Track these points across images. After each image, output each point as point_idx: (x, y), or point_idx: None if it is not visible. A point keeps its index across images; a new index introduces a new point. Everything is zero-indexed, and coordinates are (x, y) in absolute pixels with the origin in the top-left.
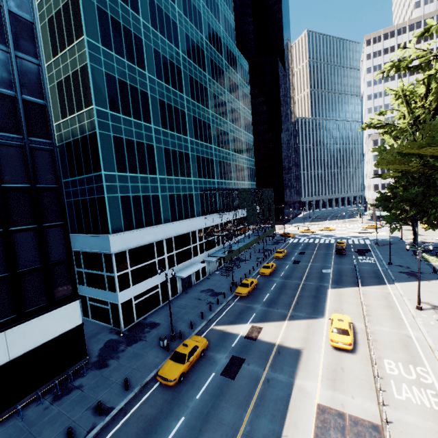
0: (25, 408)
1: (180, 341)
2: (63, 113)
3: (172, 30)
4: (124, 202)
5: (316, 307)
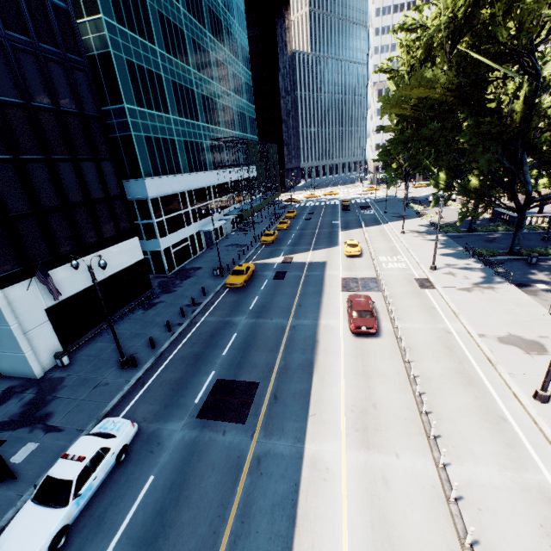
0: (124, 316)
1: (229, 272)
2: None
3: None
4: (148, 143)
5: (332, 242)
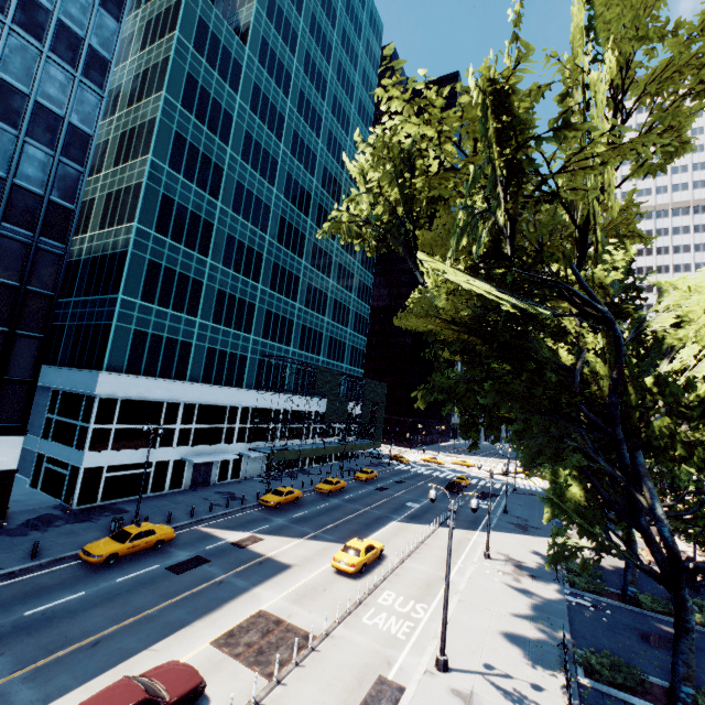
0: None
1: None
2: (103, 224)
3: (269, 166)
4: (137, 337)
5: (356, 534)
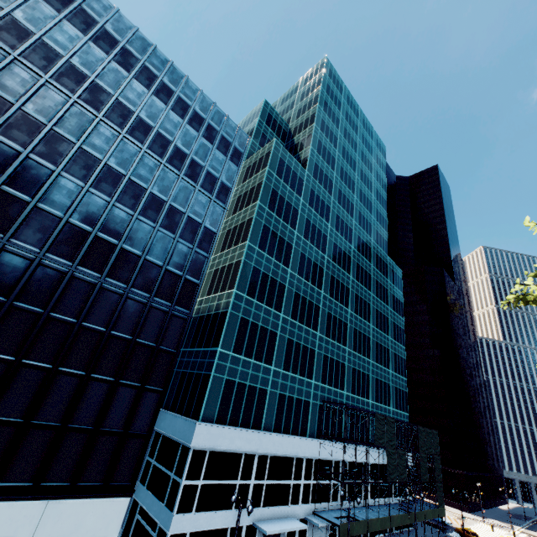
0: None
1: None
2: (210, 291)
3: (321, 240)
4: (227, 386)
5: None
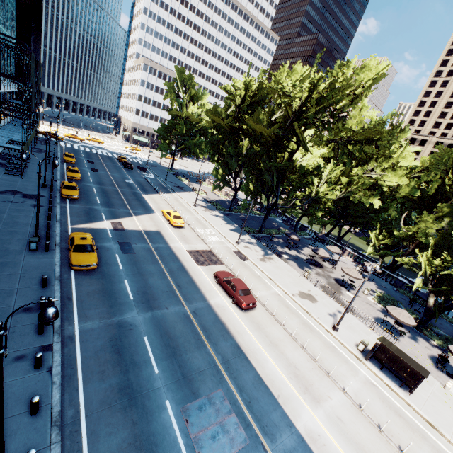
0: None
1: (51, 242)
2: None
3: None
4: None
5: (145, 207)
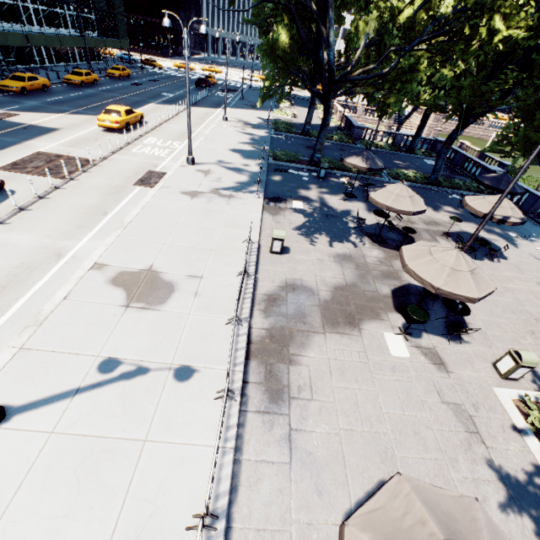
0: None
1: None
2: None
3: None
4: None
5: None
